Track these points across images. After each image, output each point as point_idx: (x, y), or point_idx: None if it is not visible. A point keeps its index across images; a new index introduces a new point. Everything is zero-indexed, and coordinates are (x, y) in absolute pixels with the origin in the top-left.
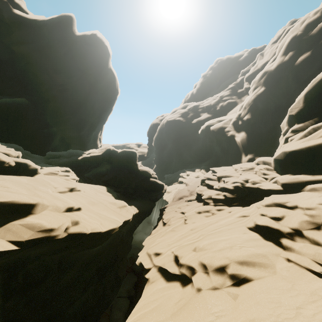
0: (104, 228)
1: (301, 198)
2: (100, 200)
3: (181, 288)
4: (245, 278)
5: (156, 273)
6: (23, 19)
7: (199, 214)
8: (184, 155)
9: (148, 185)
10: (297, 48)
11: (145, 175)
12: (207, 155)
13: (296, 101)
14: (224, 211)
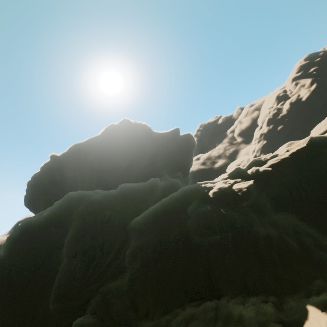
0: None
1: None
2: None
3: None
4: None
5: None
6: (159, 134)
7: None
8: None
9: None
10: (273, 123)
11: None
12: None
13: None
14: None
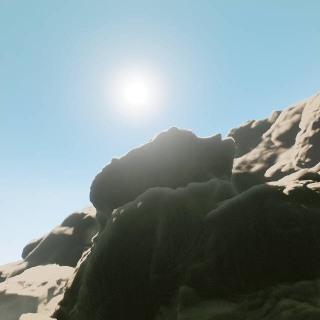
0: None
1: None
2: None
3: None
4: None
5: None
6: (202, 139)
7: None
8: None
9: None
10: None
11: None
12: None
13: None
14: None
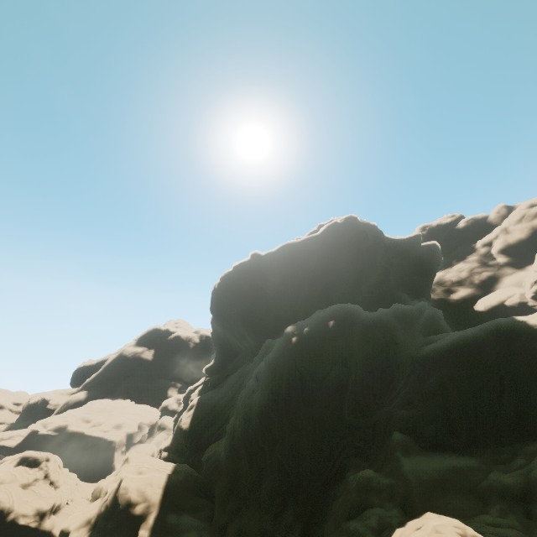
0: None
1: None
2: None
3: None
4: None
5: None
6: (392, 240)
7: None
8: None
9: None
10: None
11: None
12: None
13: None
14: None
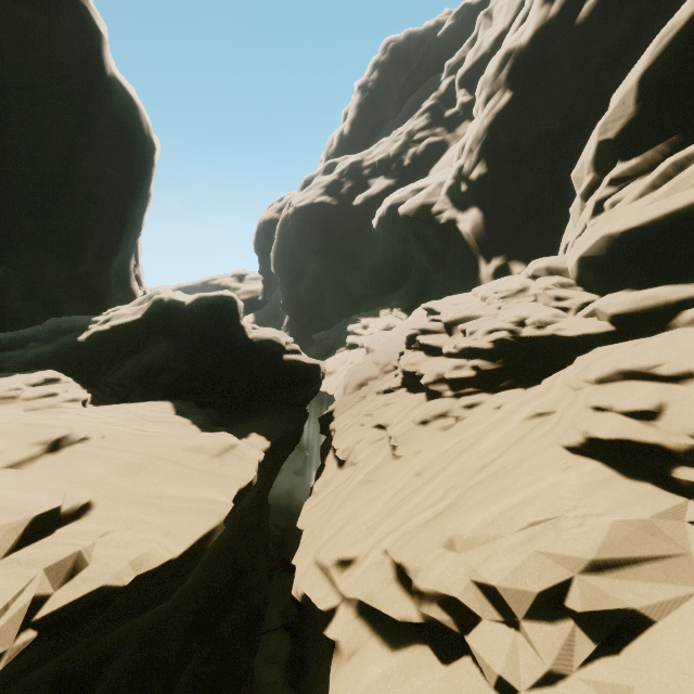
0: (178, 543)
1: (693, 349)
2: (157, 452)
3: (440, 669)
4: (627, 621)
5: (354, 625)
6: None
7: (425, 427)
8: (349, 282)
9: (282, 374)
10: None
11: (270, 351)
12: (399, 275)
13: (615, 102)
14: (484, 407)
